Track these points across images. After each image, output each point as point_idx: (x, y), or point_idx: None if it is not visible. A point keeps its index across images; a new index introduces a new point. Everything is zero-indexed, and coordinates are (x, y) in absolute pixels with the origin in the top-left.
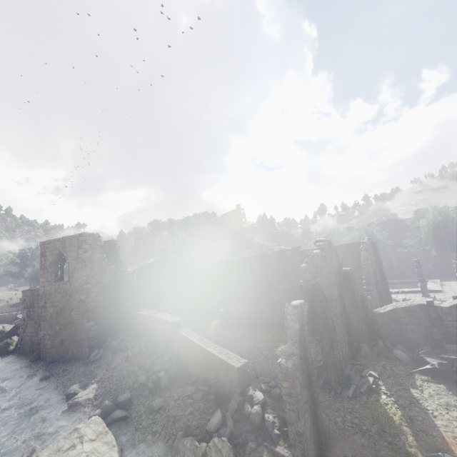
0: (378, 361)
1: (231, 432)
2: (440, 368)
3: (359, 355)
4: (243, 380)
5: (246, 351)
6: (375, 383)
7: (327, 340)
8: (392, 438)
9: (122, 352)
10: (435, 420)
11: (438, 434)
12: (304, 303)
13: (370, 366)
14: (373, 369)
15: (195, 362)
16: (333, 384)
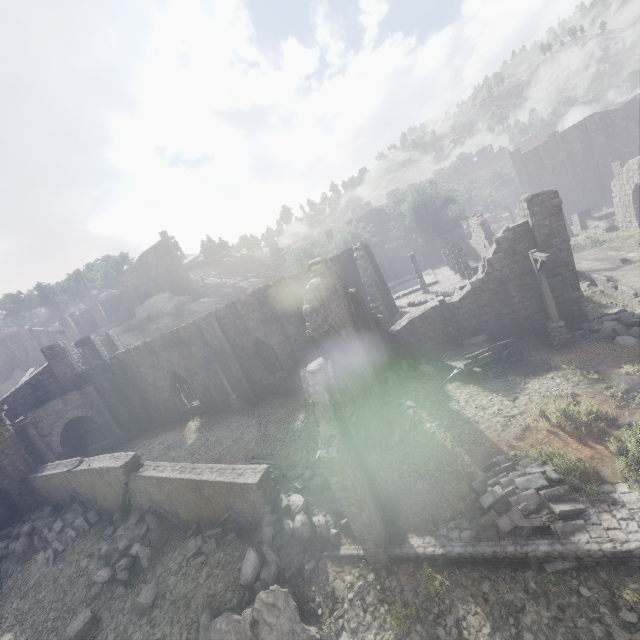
0: (409, 386)
1: (278, 567)
2: (467, 369)
3: (388, 387)
4: (269, 493)
5: (256, 446)
6: (416, 413)
7: (358, 392)
8: (450, 467)
9: (41, 552)
10: (479, 426)
11: (486, 439)
12: (326, 363)
13: (404, 396)
14: (408, 398)
15: (186, 504)
16: (376, 438)
